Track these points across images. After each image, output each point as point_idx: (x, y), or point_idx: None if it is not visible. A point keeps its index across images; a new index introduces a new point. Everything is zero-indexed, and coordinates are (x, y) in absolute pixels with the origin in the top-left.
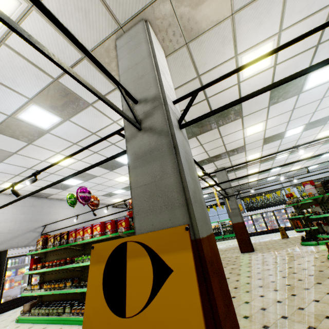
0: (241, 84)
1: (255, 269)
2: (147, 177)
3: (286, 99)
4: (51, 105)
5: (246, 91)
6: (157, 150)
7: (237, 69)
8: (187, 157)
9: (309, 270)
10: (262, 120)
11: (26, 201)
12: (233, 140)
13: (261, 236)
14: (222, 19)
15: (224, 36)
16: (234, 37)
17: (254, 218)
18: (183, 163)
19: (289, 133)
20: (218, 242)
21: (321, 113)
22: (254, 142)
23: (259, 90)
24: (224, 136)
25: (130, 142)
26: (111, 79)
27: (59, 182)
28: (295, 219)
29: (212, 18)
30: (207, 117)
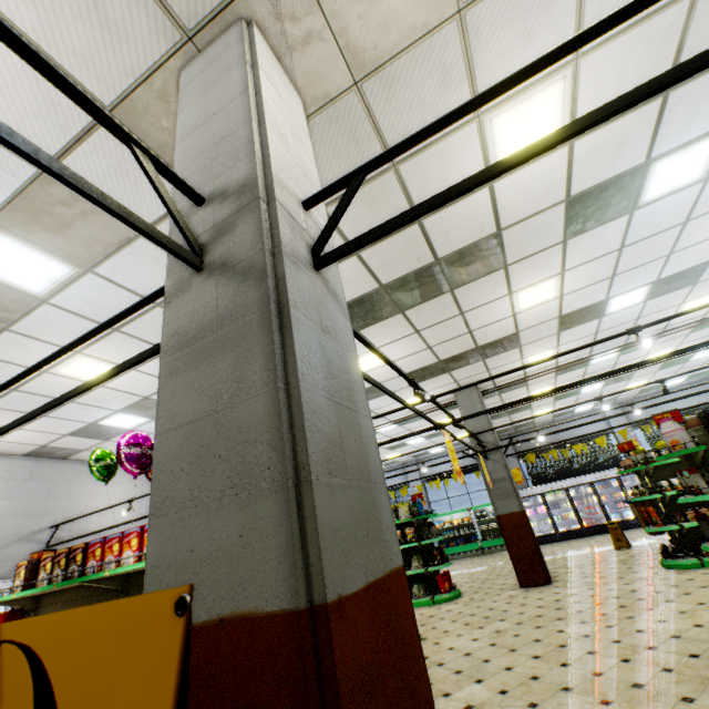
0: (496, 185)
1: (554, 633)
2: (198, 398)
3: (602, 223)
4: (42, 234)
5: (510, 204)
6: (233, 321)
7: (462, 108)
8: (331, 342)
9: (687, 640)
10: (553, 272)
11: (15, 468)
12: (489, 321)
13: (568, 544)
14: (437, 22)
15: (446, 65)
16: (469, 68)
17: (551, 500)
18: (303, 357)
19: (615, 305)
20: (470, 558)
21: (685, 258)
22: (539, 324)
23: (520, 152)
24: (469, 311)
25: (172, 304)
26: (105, 127)
27: (26, 420)
28: (644, 502)
29: (411, 19)
30: (385, 234)
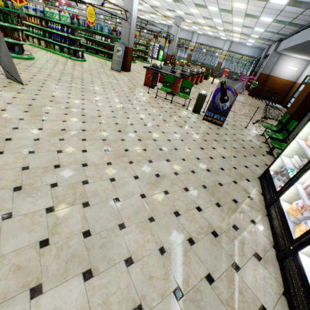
0: None
1: None
2: None
3: None
4: None
5: None
6: None
7: None
8: None
9: None
10: None
11: None
12: None
13: None
14: None
15: None
16: None
17: None
18: None
19: None
20: None
21: None
22: None
23: None
24: None
25: None
26: None
27: None
28: None
29: None
30: None
